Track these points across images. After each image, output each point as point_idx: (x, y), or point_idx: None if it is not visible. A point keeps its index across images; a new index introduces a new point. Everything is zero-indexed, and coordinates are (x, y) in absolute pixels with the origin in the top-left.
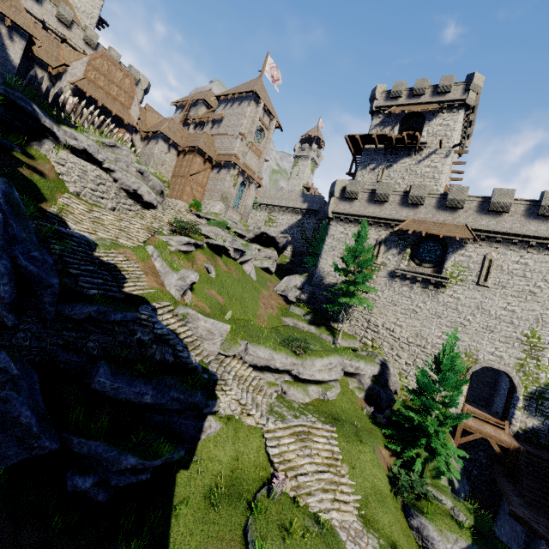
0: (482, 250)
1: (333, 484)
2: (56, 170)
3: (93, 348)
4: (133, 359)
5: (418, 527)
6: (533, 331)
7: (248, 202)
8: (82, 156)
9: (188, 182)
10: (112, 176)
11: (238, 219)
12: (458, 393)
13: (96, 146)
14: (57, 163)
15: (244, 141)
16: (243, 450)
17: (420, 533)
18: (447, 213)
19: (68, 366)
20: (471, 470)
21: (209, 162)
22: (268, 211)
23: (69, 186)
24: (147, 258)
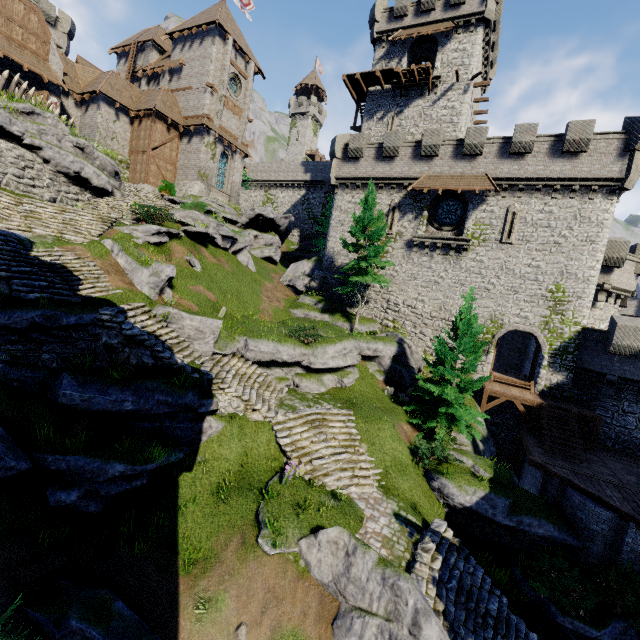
0: (505, 202)
1: (351, 463)
2: None
3: (51, 361)
4: (103, 367)
5: (439, 488)
6: (558, 285)
7: (234, 178)
8: None
9: (151, 158)
10: (40, 155)
11: (225, 201)
12: (478, 358)
13: (6, 114)
14: None
15: (216, 95)
16: (251, 445)
17: (441, 492)
18: (465, 162)
19: (23, 384)
20: (499, 434)
21: (175, 129)
22: (264, 189)
23: None
24: (105, 255)
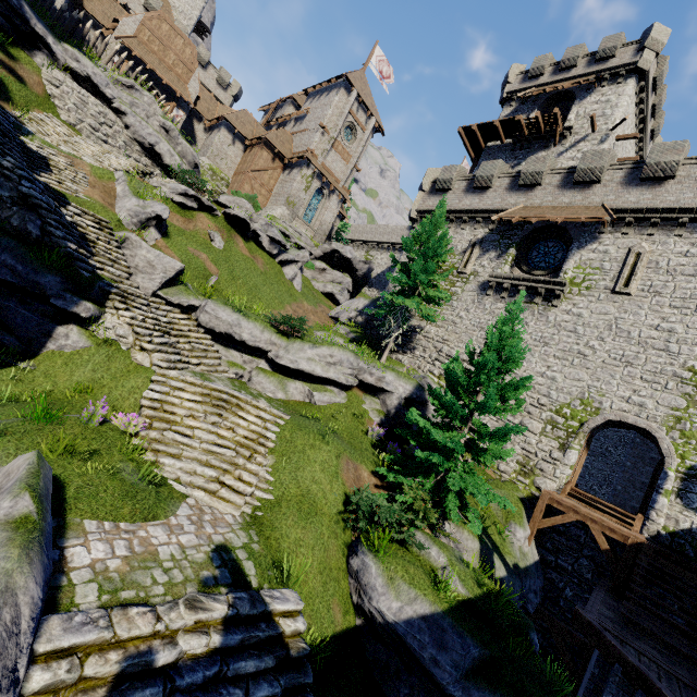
0: (627, 240)
1: (229, 464)
2: (46, 89)
3: None
4: None
5: (357, 571)
6: None
7: (325, 216)
8: (87, 87)
9: (248, 179)
10: (124, 121)
11: (308, 235)
12: (518, 408)
13: (106, 78)
14: (49, 82)
15: (327, 136)
16: (106, 383)
17: (359, 580)
18: (575, 191)
19: None
20: (562, 589)
21: (280, 161)
22: (365, 249)
23: (62, 114)
24: (108, 179)
